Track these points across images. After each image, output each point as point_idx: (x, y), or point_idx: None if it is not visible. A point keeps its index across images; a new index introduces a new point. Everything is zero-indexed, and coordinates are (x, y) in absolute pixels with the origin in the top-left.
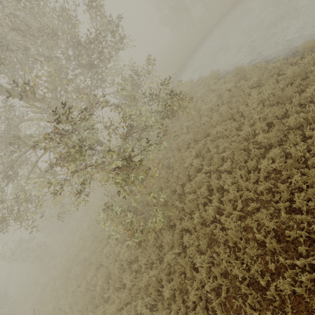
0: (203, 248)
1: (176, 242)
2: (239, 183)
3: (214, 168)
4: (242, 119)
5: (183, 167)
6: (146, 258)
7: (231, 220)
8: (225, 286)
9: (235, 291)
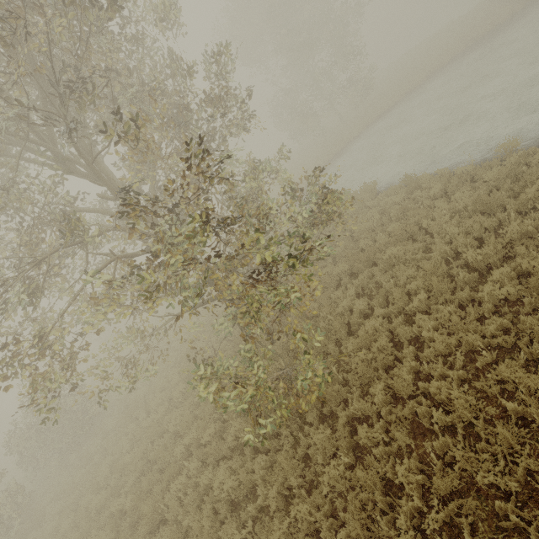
0: (402, 447)
1: (344, 440)
2: (452, 323)
3: (396, 308)
4: (429, 238)
5: (336, 313)
6: (277, 486)
7: (450, 386)
8: (465, 518)
9: (490, 527)
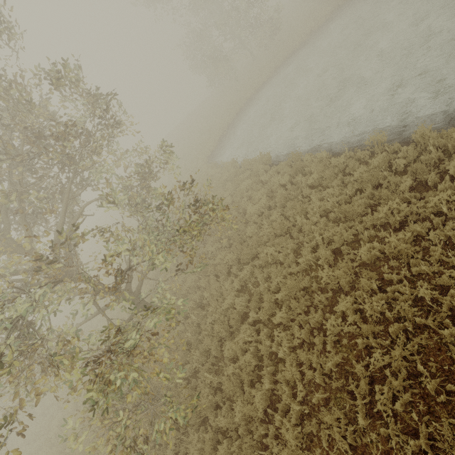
0: None
1: None
2: (299, 355)
3: (265, 316)
4: (301, 236)
5: (221, 308)
6: None
7: (288, 423)
8: None
9: None
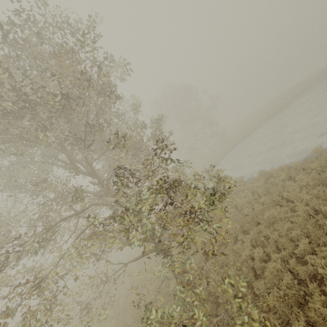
0: None
1: None
2: None
3: (287, 252)
4: (290, 203)
5: (240, 260)
6: None
7: None
8: None
9: None
